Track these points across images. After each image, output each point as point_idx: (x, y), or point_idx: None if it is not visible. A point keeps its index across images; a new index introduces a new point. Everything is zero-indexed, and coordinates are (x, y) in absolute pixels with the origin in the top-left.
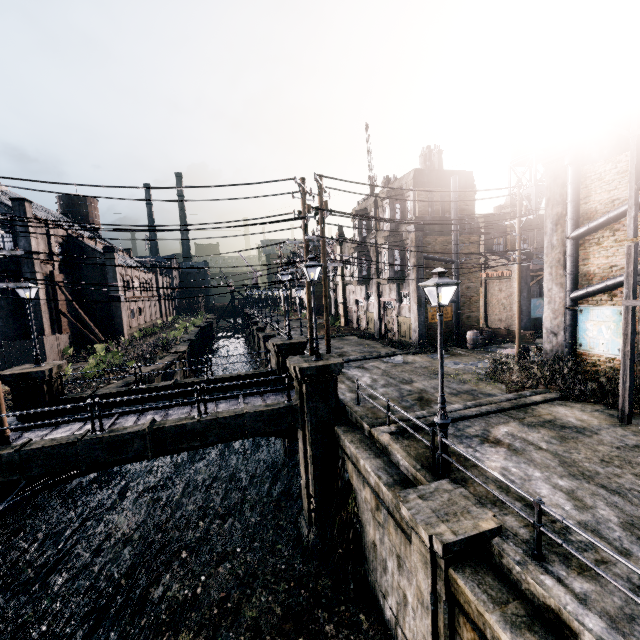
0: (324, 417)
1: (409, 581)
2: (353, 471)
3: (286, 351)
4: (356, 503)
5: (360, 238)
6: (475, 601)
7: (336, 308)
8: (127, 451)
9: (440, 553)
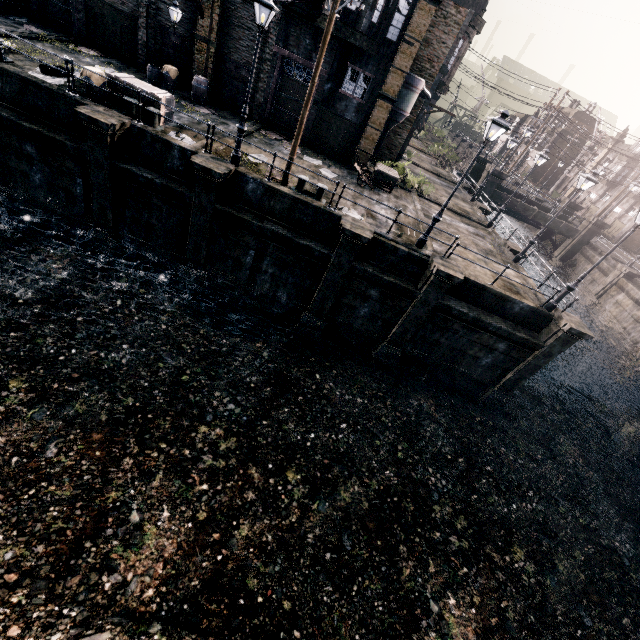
0: (585, 240)
1: (593, 285)
2: (583, 260)
3: (571, 207)
4: (574, 270)
5: (639, 153)
6: (626, 282)
7: (564, 187)
8: (526, 213)
9: (625, 273)
